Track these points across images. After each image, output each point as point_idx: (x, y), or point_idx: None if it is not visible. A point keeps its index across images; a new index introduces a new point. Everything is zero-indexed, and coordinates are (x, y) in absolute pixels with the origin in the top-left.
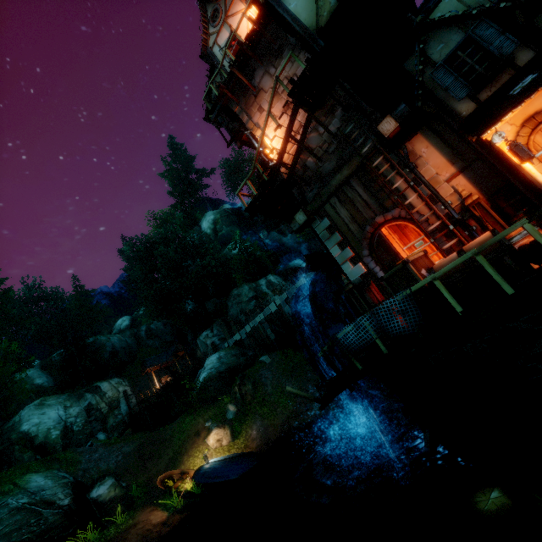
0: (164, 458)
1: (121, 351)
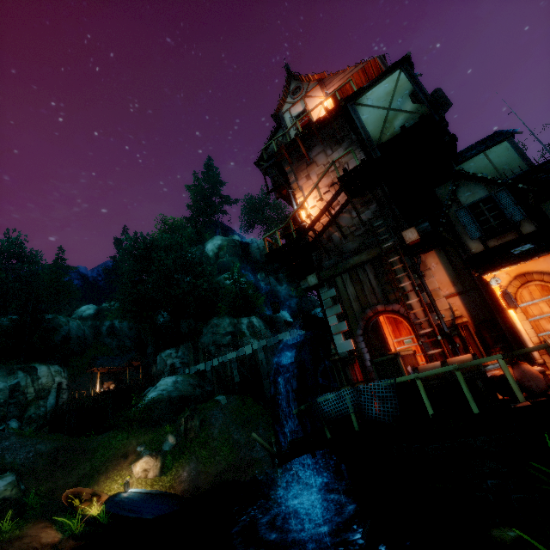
0: (79, 471)
1: (75, 338)
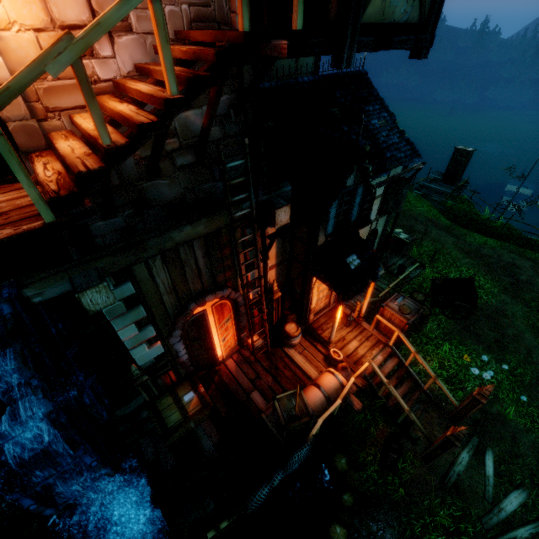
0: None
1: None
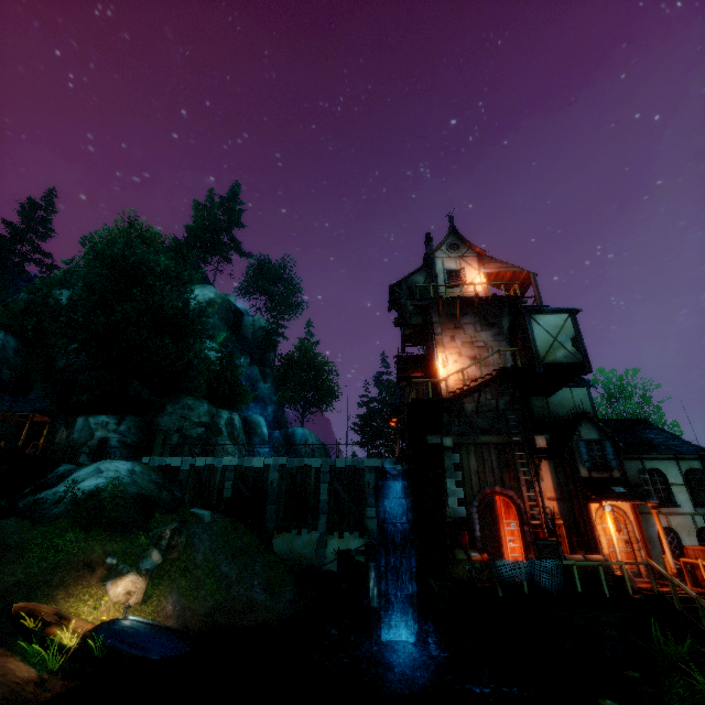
0: (4, 577)
1: None
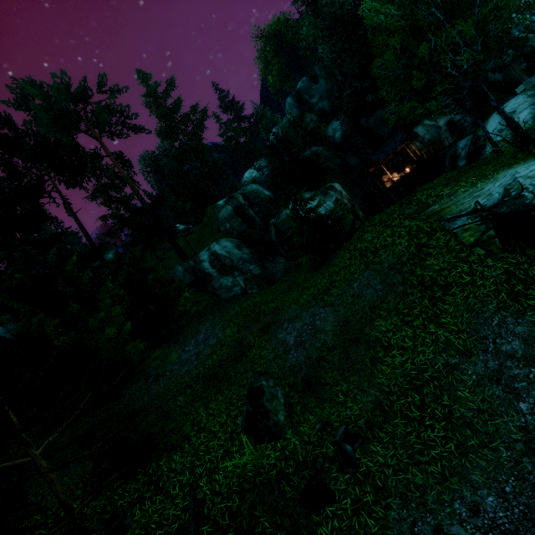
0: None
1: None
